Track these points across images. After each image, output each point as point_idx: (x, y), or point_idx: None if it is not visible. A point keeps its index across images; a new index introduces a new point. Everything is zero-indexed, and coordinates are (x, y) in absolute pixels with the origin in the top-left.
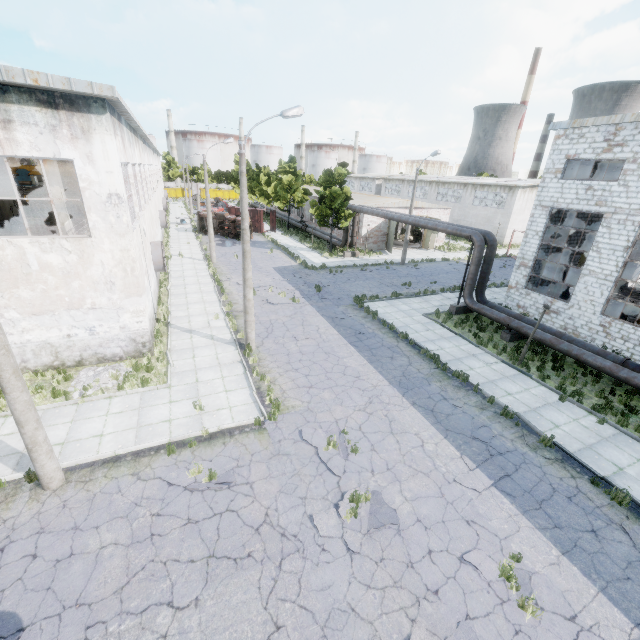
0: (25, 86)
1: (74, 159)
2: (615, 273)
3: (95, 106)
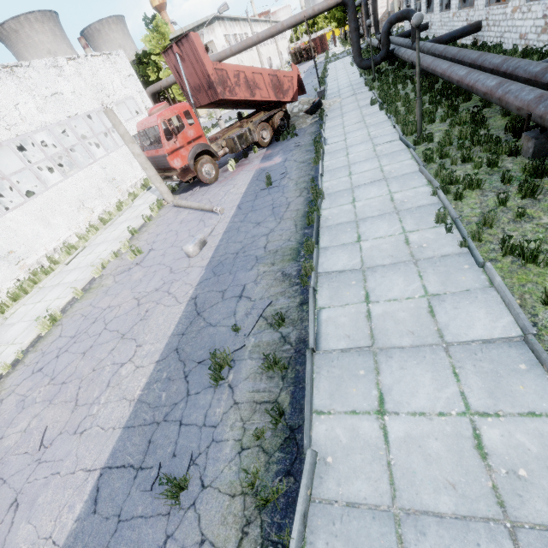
0: (201, 24)
1: (213, 39)
2: None
3: (213, 21)
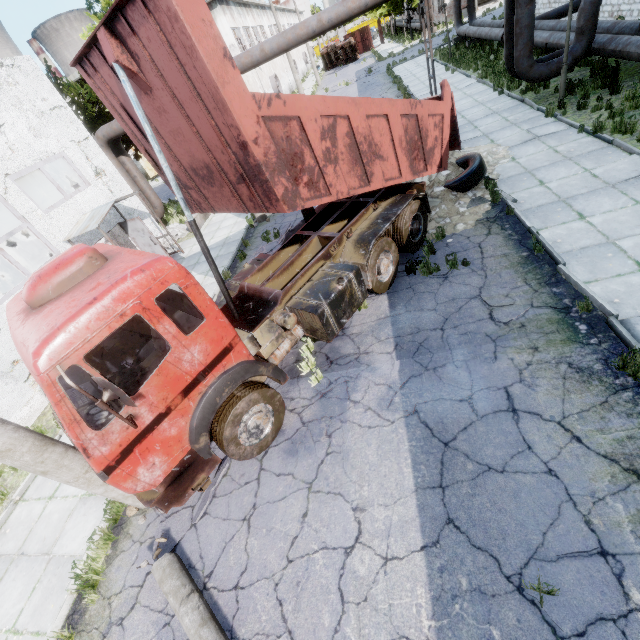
0: None
1: None
2: None
3: (213, 5)
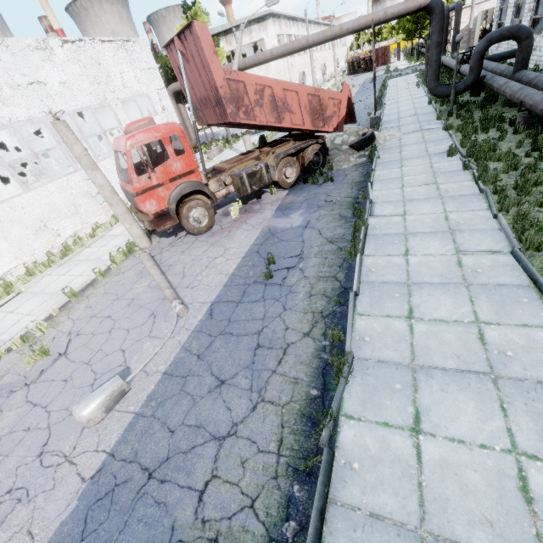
0: (254, 19)
1: (264, 38)
2: None
3: (268, 17)
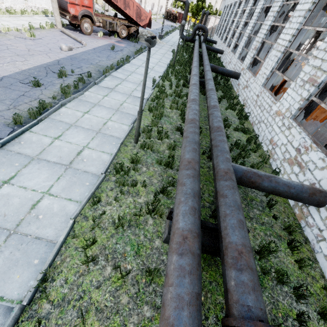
0: None
1: None
2: (221, 22)
3: None
